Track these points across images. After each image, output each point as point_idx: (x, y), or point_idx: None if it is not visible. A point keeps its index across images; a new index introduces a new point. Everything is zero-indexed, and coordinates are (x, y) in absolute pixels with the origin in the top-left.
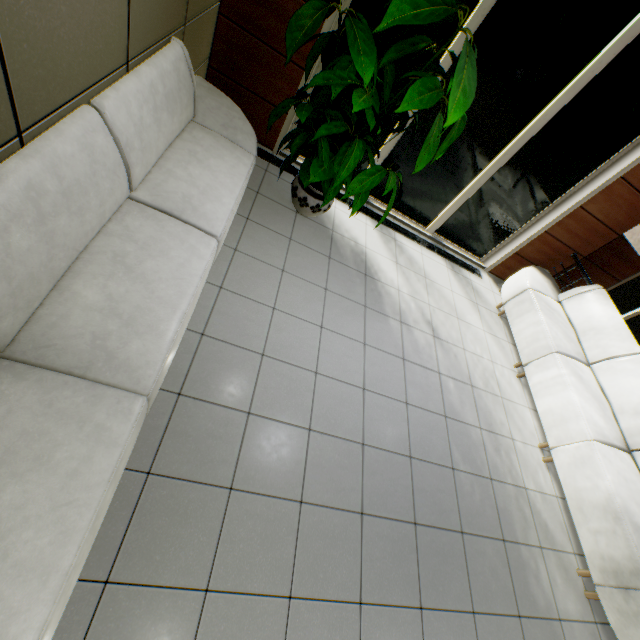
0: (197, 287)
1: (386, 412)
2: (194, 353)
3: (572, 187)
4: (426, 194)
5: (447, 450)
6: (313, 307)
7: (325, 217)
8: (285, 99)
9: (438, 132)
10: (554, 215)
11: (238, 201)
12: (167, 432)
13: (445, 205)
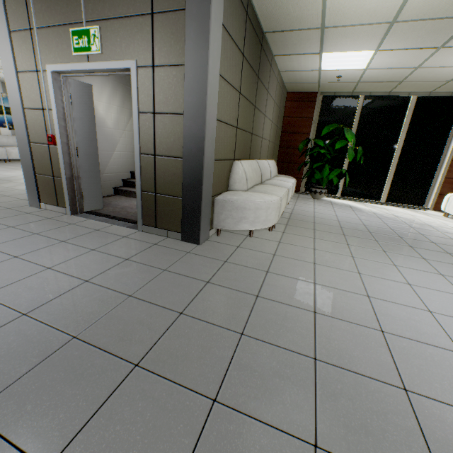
0: (291, 185)
1: (373, 223)
2: (292, 210)
3: (440, 157)
4: (370, 186)
5: (415, 231)
6: (329, 209)
7: (326, 200)
8: (300, 175)
9: (351, 151)
10: (442, 169)
11: (294, 183)
12: (291, 216)
13: (382, 188)
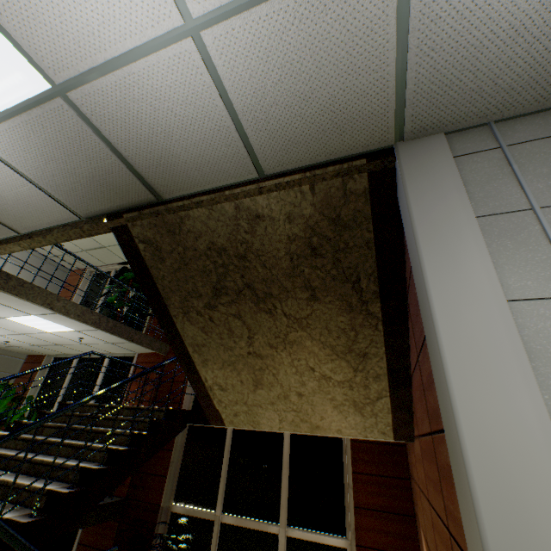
0: None
1: None
2: None
3: None
4: None
5: None
6: None
7: None
8: None
9: (4, 409)
10: None
11: None
12: None
13: None
